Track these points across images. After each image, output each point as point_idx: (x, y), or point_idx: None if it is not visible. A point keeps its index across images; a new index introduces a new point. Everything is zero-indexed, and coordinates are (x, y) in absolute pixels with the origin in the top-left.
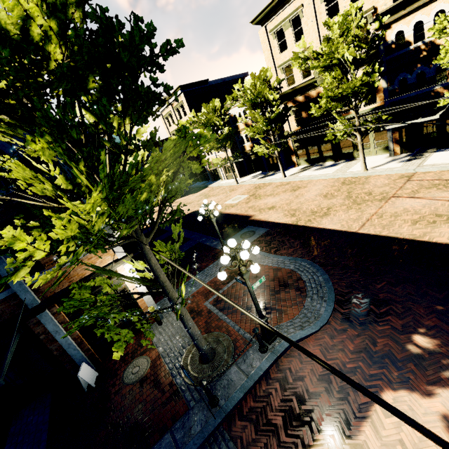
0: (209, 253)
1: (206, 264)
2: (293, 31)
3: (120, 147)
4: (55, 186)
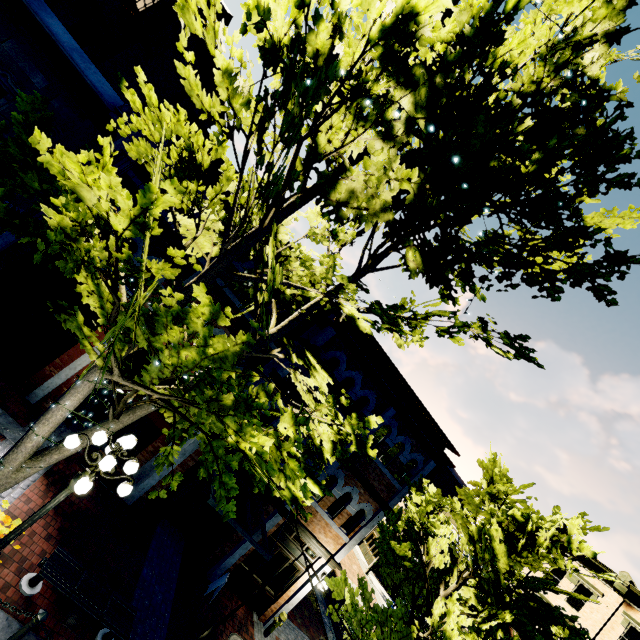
0: (319, 625)
1: (313, 636)
2: (573, 590)
3: (456, 559)
4: (387, 486)
